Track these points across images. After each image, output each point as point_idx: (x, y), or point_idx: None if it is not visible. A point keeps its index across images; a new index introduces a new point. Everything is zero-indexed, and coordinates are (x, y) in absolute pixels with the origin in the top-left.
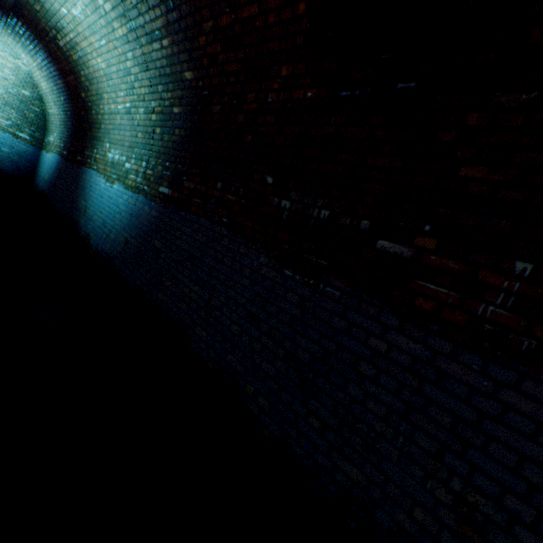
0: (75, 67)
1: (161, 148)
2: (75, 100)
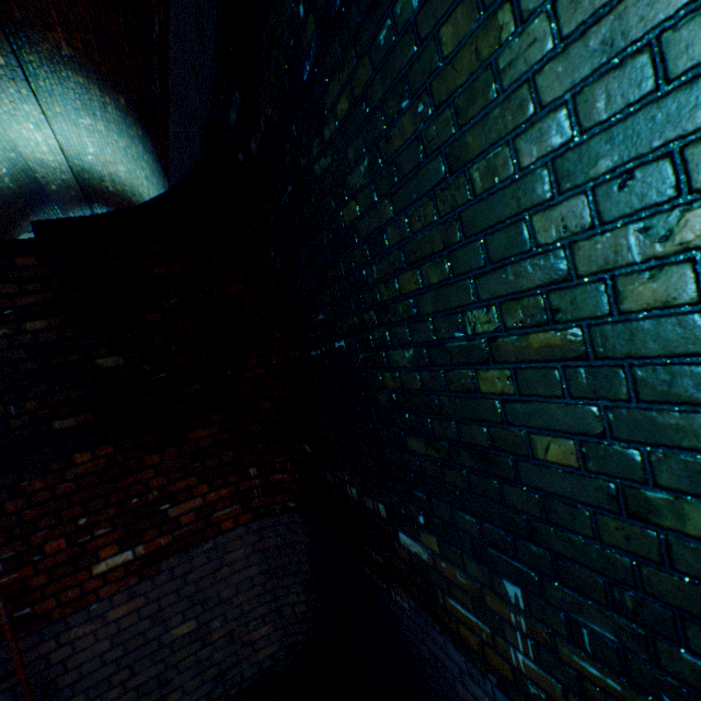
0: (126, 197)
1: (157, 168)
2: None
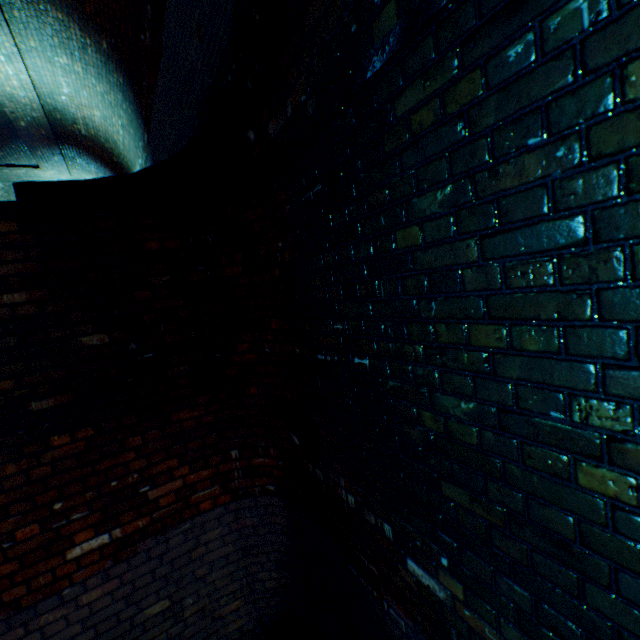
0: (99, 143)
1: (136, 119)
2: (118, 173)
